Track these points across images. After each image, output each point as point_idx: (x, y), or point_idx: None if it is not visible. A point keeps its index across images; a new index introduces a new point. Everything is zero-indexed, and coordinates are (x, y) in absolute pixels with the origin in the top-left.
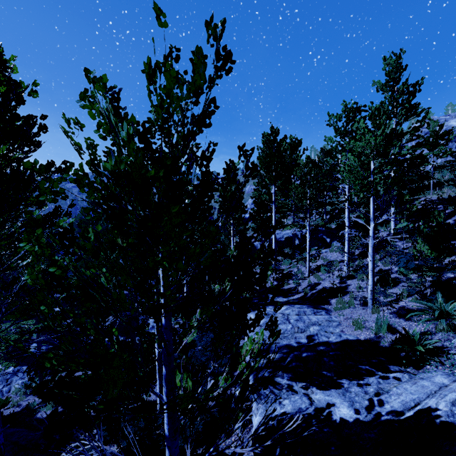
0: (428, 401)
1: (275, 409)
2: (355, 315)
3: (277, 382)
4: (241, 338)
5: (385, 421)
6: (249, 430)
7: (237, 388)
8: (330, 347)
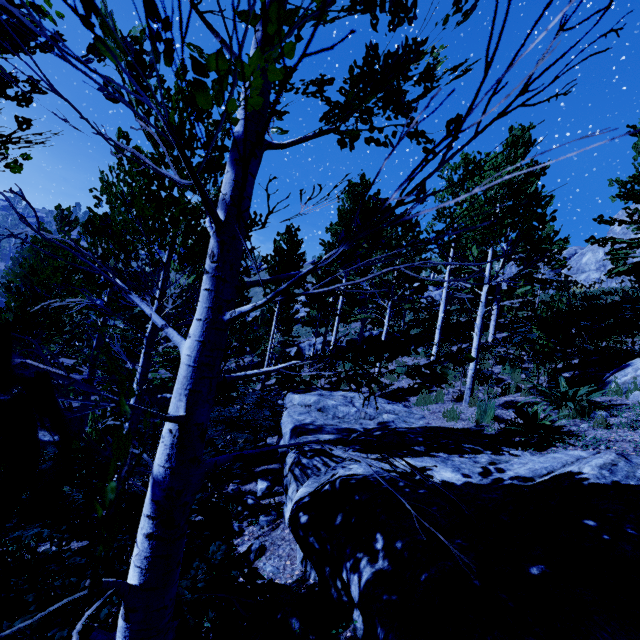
0: (566, 469)
1: (335, 474)
2: (445, 409)
3: (336, 455)
4: (276, 420)
5: (511, 485)
6: (277, 526)
7: (260, 481)
8: (414, 429)
